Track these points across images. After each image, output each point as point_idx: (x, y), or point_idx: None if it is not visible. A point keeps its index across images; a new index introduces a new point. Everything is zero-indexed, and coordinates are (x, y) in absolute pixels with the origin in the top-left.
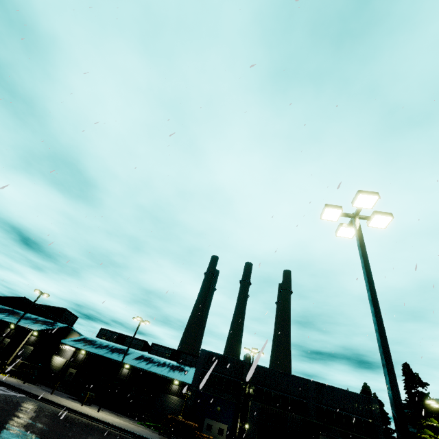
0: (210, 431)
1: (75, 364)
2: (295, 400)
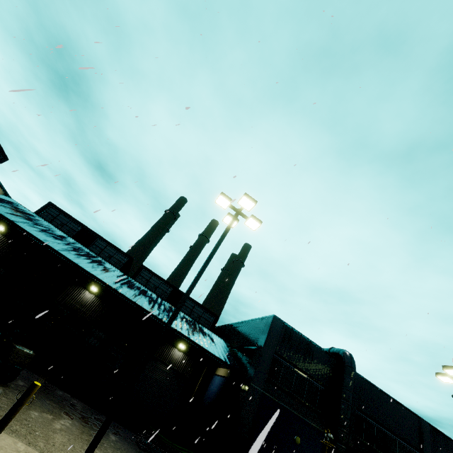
0: None
1: None
2: (404, 447)
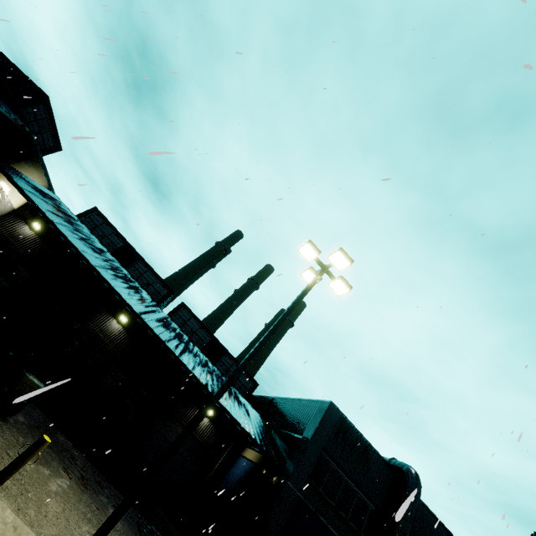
0: None
1: (3, 239)
2: None
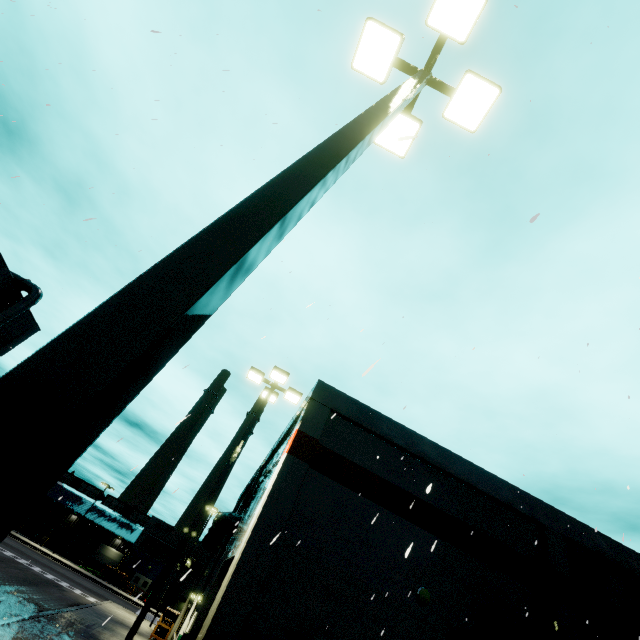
0: (137, 582)
1: None
2: None
